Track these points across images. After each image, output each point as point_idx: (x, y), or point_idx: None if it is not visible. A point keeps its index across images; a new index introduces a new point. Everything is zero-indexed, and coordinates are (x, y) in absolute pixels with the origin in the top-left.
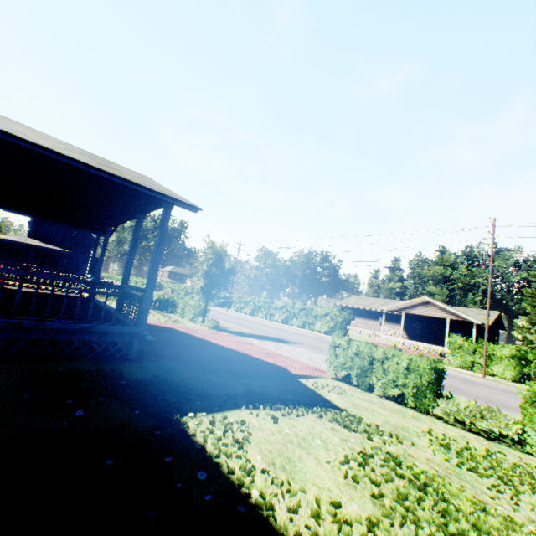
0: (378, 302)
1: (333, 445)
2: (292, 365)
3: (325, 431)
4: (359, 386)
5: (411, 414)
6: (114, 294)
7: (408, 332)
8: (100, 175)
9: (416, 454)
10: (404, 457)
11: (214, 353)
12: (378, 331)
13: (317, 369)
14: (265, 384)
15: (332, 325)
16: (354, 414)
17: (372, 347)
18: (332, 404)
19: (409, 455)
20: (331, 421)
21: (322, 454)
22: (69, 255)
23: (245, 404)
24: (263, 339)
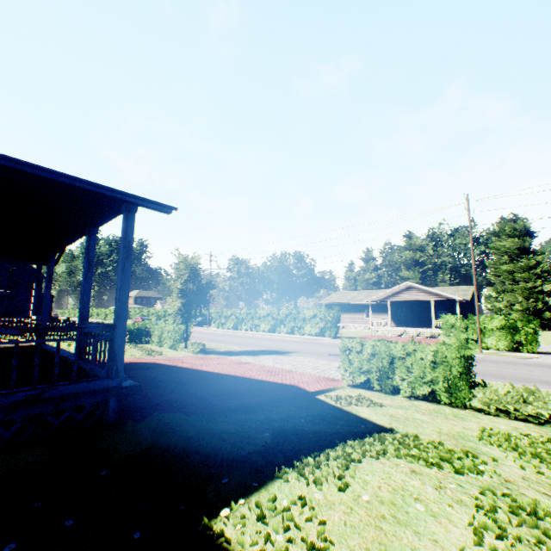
0: (360, 295)
1: (436, 504)
2: (302, 380)
3: (409, 480)
4: (382, 390)
5: (450, 412)
6: (68, 339)
7: (394, 320)
8: (19, 168)
9: (508, 475)
10: (507, 488)
11: (213, 385)
12: (365, 323)
13: (329, 379)
14: (287, 415)
15: (322, 325)
16: (408, 434)
17: (389, 344)
18: (372, 423)
19: (505, 480)
20: (400, 457)
21: (434, 529)
22: (9, 296)
23: (287, 461)
24: (257, 355)
